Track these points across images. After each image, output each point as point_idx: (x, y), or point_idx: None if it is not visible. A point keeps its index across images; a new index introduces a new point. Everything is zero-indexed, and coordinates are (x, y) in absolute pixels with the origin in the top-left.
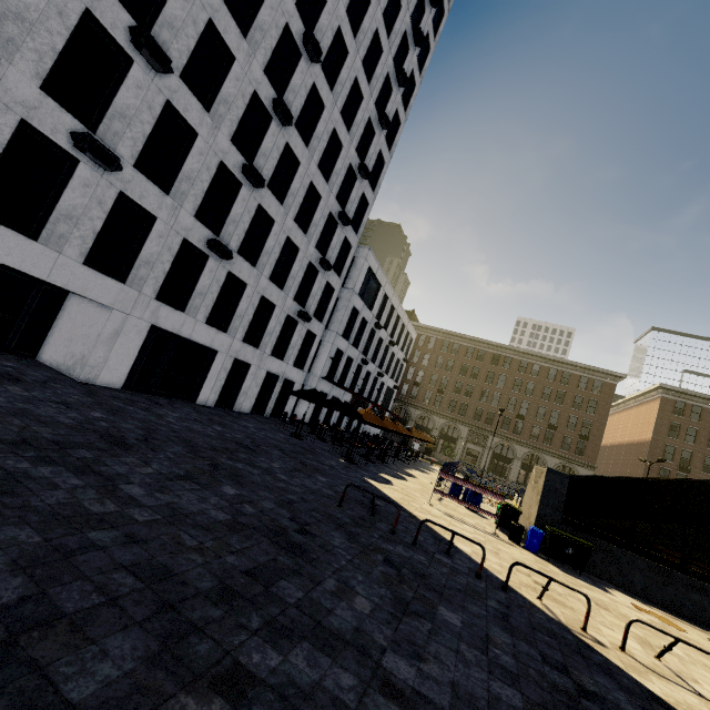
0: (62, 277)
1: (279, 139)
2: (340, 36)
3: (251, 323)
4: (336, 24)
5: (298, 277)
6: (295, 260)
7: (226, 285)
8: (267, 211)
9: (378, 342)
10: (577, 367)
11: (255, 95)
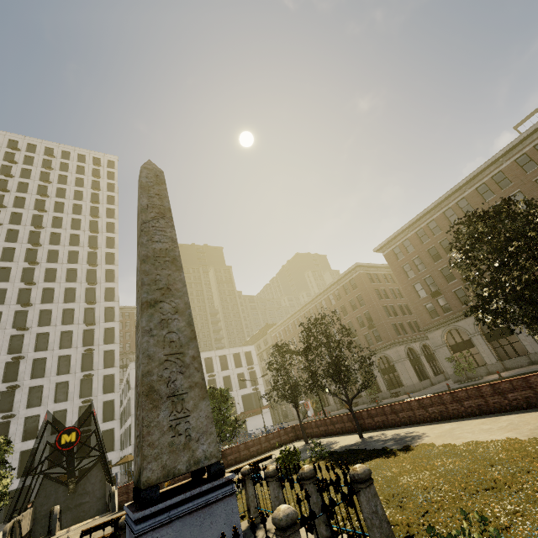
0: None
1: (24, 391)
2: (42, 333)
3: (54, 457)
4: (35, 335)
5: (75, 418)
6: (67, 414)
7: (26, 455)
8: (33, 415)
9: None
10: (336, 283)
11: (4, 391)
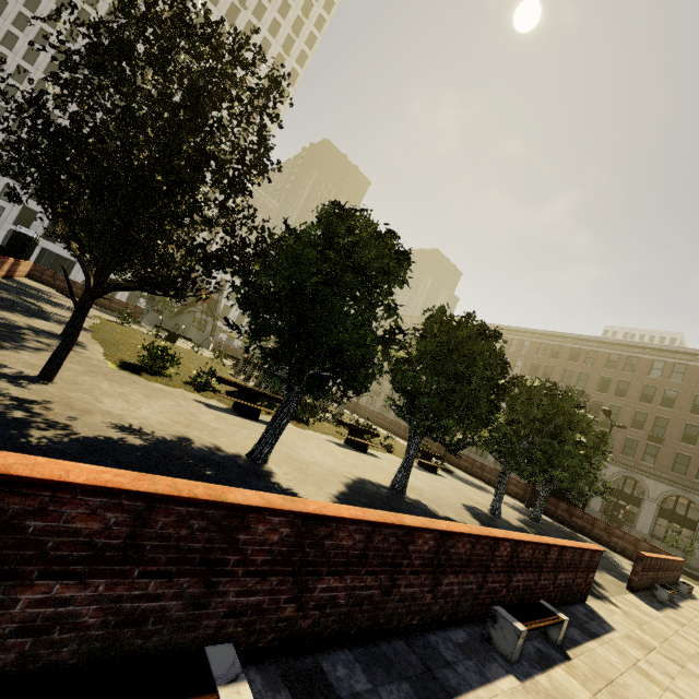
0: (62, 253)
1: None
2: None
3: None
4: None
5: None
6: None
7: None
8: None
9: None
10: None
11: None
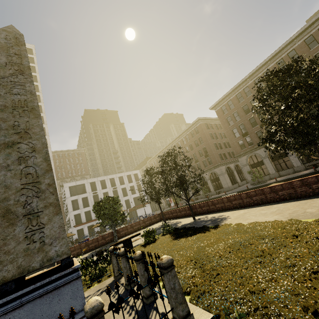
0: None
1: None
2: None
3: None
4: None
5: None
6: None
7: None
8: None
9: (107, 193)
10: (186, 131)
11: None
